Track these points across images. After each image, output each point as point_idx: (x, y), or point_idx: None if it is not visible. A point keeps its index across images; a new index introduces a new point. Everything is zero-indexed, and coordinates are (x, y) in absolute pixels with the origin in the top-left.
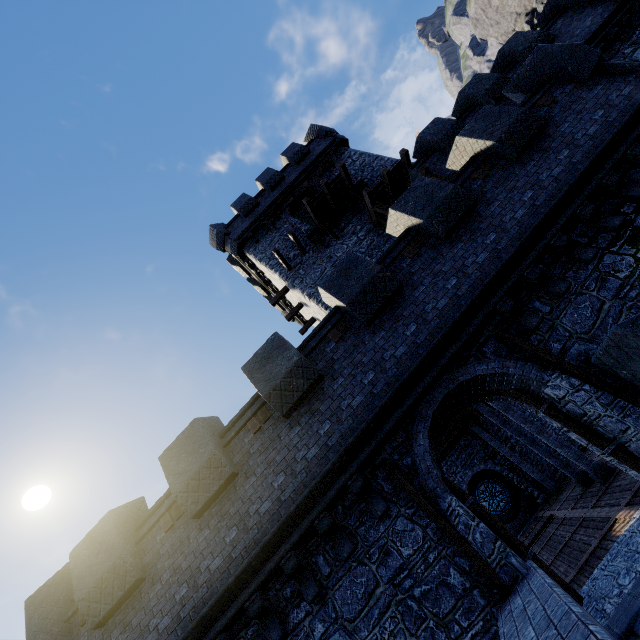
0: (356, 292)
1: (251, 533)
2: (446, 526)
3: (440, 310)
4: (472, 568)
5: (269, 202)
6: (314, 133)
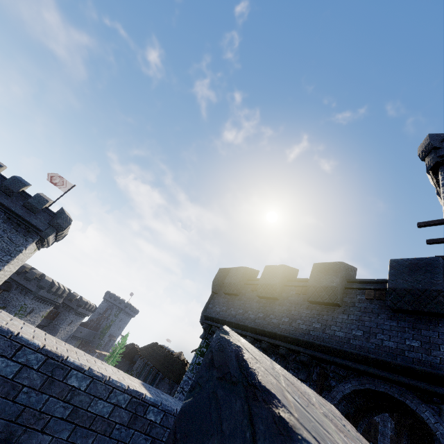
0: (402, 286)
1: (264, 322)
2: None
3: None
4: None
5: None
6: None
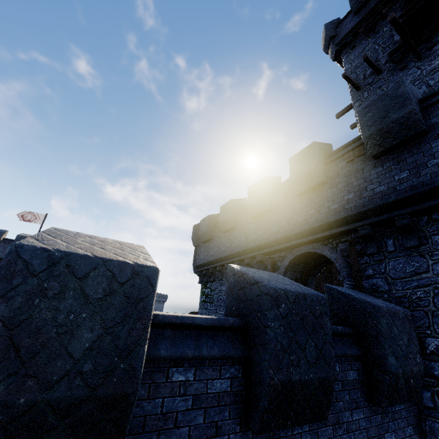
0: (297, 175)
1: (231, 248)
2: None
3: (329, 210)
4: None
5: None
6: None
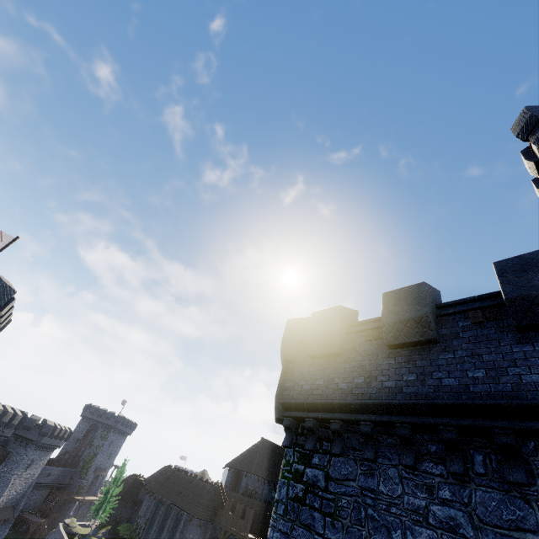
0: None
1: (426, 388)
2: None
3: None
4: None
5: None
6: None
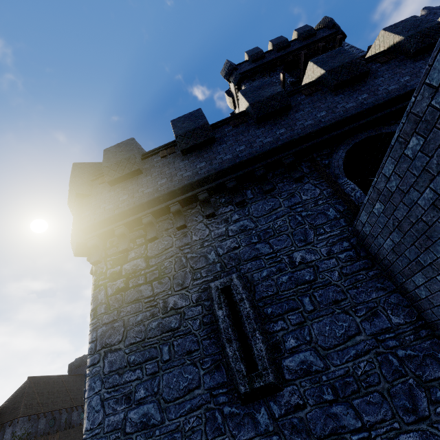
0: (336, 65)
1: (214, 166)
2: (339, 188)
3: (389, 90)
4: (345, 210)
5: (272, 58)
6: (324, 23)
